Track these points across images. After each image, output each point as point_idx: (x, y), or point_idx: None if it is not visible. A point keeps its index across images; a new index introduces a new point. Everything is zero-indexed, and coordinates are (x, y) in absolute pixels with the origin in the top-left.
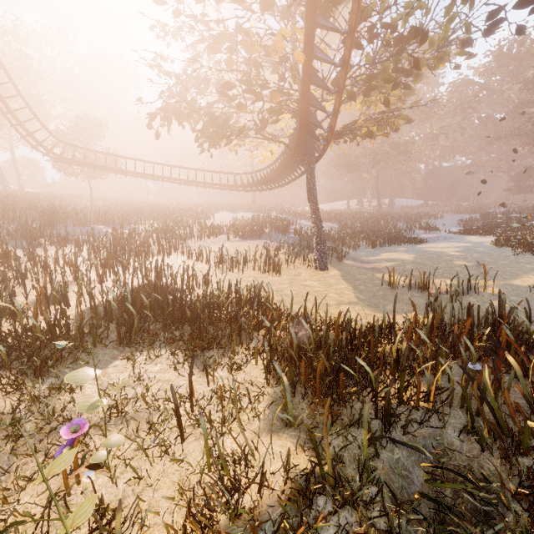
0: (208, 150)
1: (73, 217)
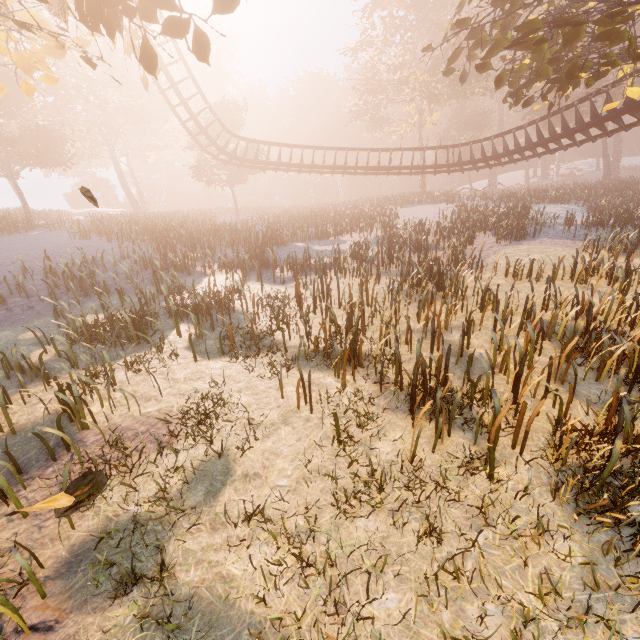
0: (542, 98)
1: (276, 235)
